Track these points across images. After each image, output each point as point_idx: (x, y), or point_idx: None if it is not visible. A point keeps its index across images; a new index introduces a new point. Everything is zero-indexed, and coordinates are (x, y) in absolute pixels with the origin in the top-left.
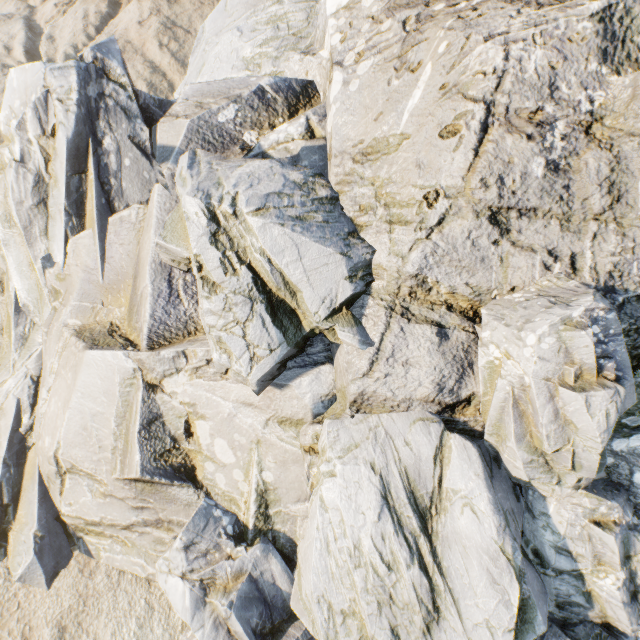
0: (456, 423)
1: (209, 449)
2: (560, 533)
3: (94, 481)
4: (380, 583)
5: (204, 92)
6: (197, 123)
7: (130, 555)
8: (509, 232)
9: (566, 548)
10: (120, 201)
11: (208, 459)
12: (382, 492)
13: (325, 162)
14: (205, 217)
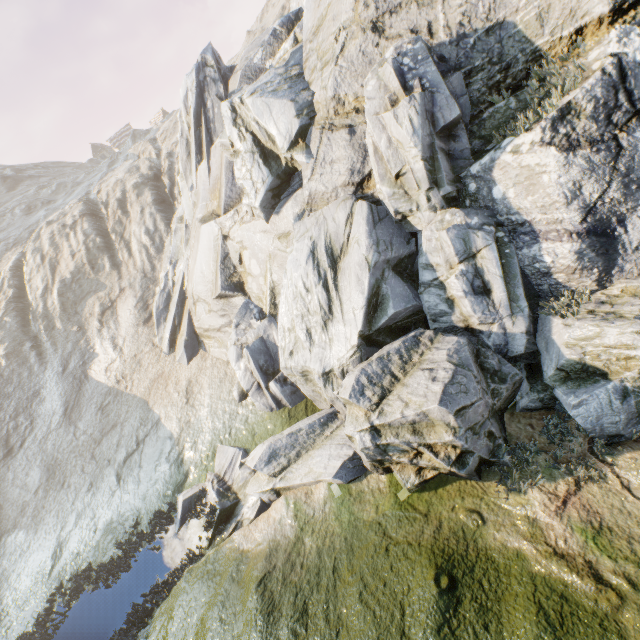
0: (367, 198)
1: (249, 268)
2: (423, 251)
3: (206, 304)
4: (303, 302)
5: (249, 50)
6: (245, 70)
7: (221, 348)
8: (384, 32)
9: (428, 262)
10: (215, 136)
11: (249, 275)
12: (311, 249)
13: (302, 56)
14: (230, 111)
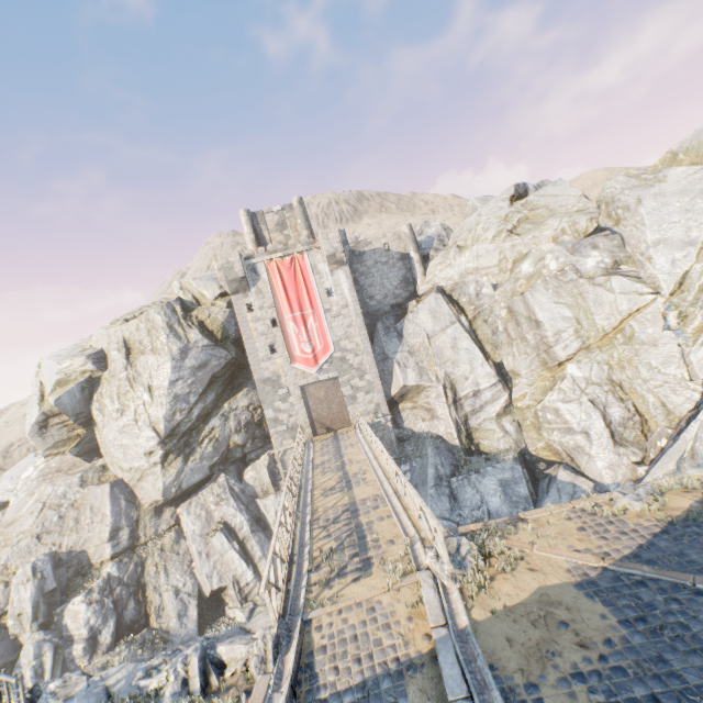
0: (2, 625)
1: None
2: (21, 656)
3: None
4: None
5: None
6: None
7: None
8: (42, 540)
9: (21, 662)
10: None
11: None
12: None
13: None
14: None
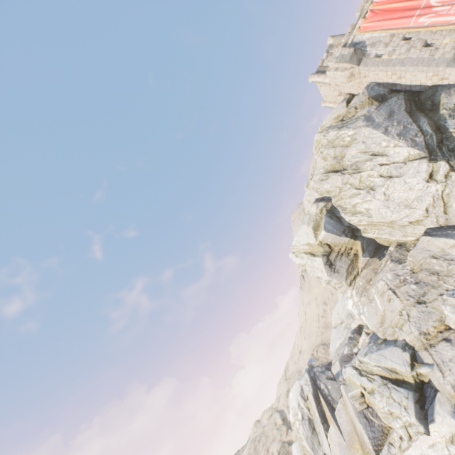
0: None
1: None
2: None
3: None
4: None
5: (337, 351)
6: (340, 359)
7: None
8: (425, 301)
9: None
10: (334, 403)
11: None
12: None
13: (376, 335)
14: (354, 370)
